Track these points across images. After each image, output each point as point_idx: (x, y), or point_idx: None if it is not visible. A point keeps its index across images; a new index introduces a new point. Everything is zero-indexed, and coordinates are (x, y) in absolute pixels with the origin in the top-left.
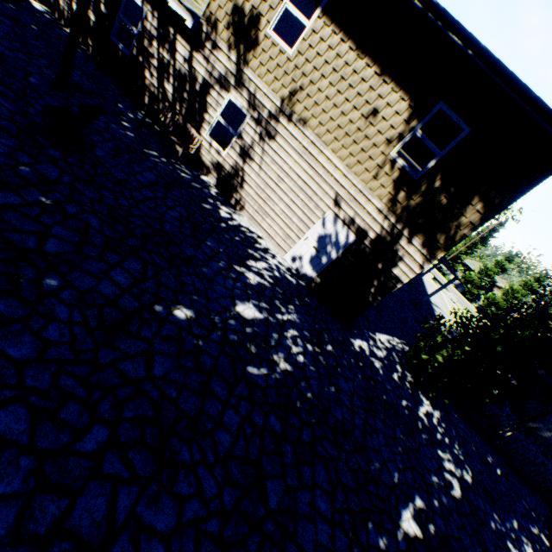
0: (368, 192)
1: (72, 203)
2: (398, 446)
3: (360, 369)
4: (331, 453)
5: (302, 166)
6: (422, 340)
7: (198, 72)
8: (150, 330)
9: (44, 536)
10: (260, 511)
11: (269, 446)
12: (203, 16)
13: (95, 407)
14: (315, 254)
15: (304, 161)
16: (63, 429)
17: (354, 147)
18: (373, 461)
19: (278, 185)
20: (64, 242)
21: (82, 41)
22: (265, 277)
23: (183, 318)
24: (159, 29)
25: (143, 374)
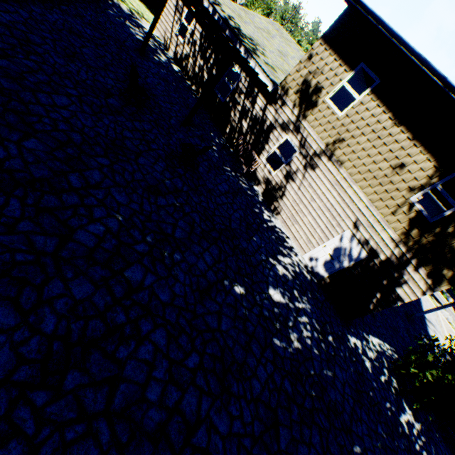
0: (385, 223)
1: (187, 205)
2: (378, 440)
3: (353, 363)
4: (324, 424)
5: (332, 193)
6: (413, 354)
7: (268, 118)
8: (221, 297)
9: (171, 408)
10: (274, 446)
11: (283, 402)
12: (280, 84)
13: (193, 341)
14: (329, 260)
15: (335, 190)
16: (180, 350)
17: (379, 187)
18: (355, 444)
19: (309, 203)
20: (183, 231)
21: (195, 89)
22: (288, 270)
23: (238, 293)
24: (247, 88)
25: (216, 327)
